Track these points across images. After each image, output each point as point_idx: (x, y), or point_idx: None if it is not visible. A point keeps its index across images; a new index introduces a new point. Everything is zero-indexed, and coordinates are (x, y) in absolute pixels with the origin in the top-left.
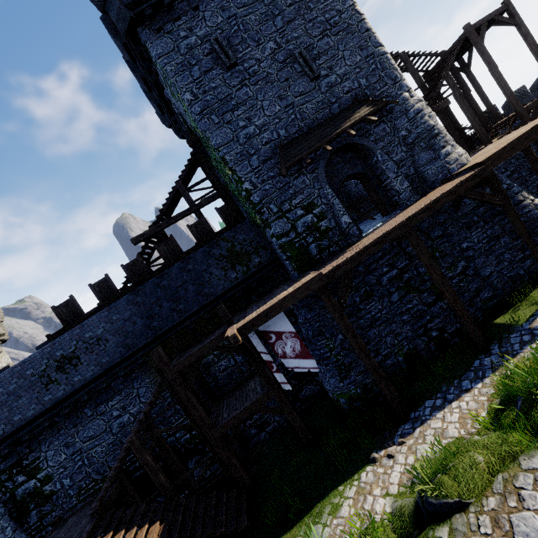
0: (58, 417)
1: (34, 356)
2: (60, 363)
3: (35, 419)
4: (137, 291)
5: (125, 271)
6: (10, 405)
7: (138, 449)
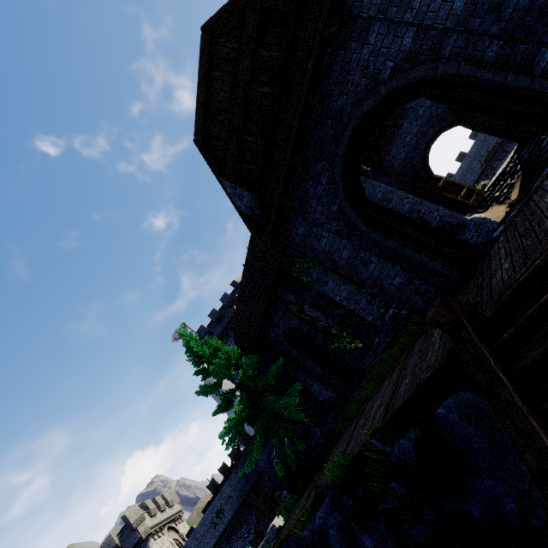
0: (223, 544)
1: (207, 513)
2: (217, 514)
3: (214, 546)
4: (237, 466)
5: (230, 457)
6: (203, 542)
7: (257, 544)
